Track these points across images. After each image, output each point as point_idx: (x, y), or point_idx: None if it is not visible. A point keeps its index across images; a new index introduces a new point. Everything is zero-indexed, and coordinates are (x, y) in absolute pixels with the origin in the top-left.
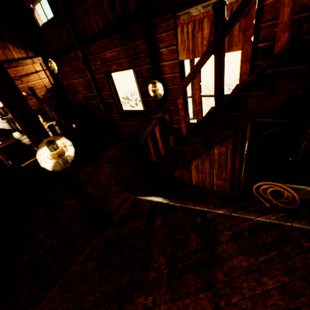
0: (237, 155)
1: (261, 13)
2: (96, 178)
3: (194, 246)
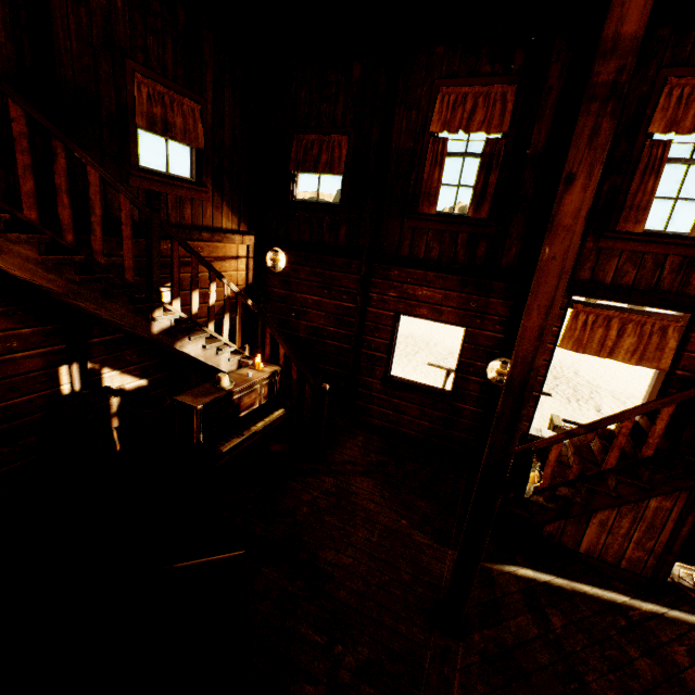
0: (689, 516)
1: (687, 342)
2: (358, 505)
3: (649, 672)
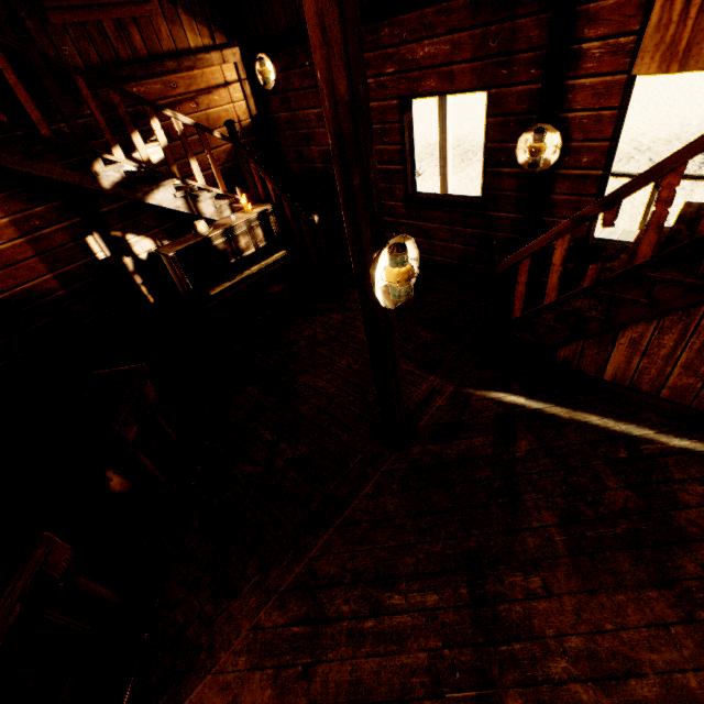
0: None
1: None
2: (354, 338)
3: (620, 504)
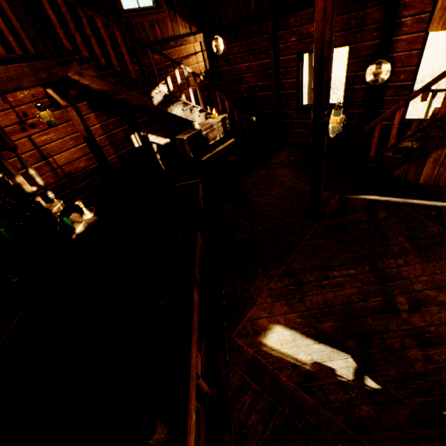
0: None
1: None
2: (277, 180)
3: (436, 231)
